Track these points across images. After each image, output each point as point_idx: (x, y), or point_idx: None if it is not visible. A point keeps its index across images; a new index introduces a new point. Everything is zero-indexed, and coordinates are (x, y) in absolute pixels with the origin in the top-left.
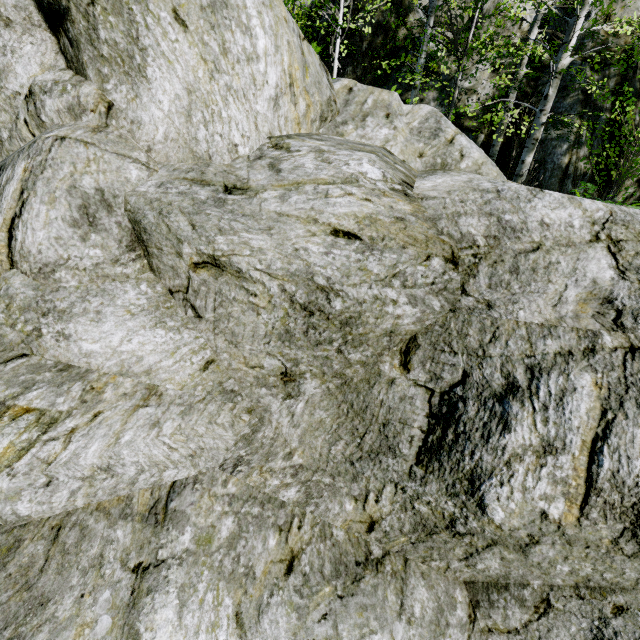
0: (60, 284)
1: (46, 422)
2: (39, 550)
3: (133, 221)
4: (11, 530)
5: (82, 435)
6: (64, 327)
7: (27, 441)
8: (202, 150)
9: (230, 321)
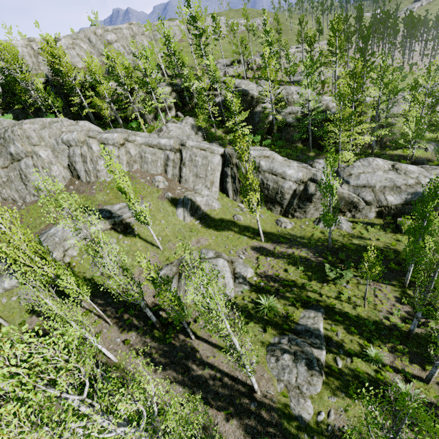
0: None
1: None
2: None
3: None
4: None
5: None
6: None
7: None
8: None
9: None
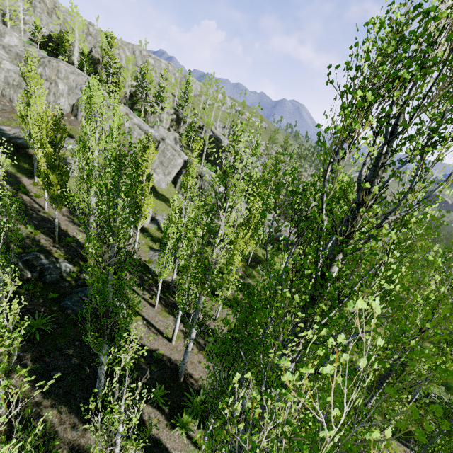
0: None
1: None
2: None
3: (4, 46)
4: None
5: None
6: None
7: None
8: (10, 44)
9: (11, 54)
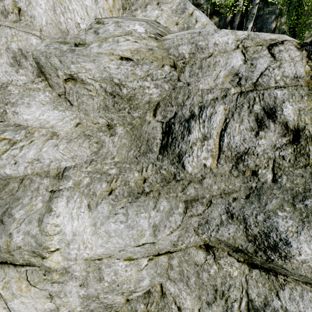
0: (11, 92)
1: (12, 143)
2: (16, 185)
3: (37, 63)
4: (5, 179)
5: (26, 148)
6: (15, 109)
7: (5, 149)
8: (64, 28)
9: (83, 104)
